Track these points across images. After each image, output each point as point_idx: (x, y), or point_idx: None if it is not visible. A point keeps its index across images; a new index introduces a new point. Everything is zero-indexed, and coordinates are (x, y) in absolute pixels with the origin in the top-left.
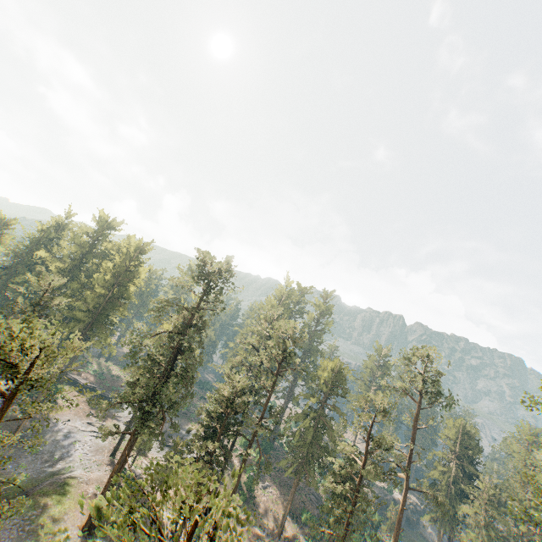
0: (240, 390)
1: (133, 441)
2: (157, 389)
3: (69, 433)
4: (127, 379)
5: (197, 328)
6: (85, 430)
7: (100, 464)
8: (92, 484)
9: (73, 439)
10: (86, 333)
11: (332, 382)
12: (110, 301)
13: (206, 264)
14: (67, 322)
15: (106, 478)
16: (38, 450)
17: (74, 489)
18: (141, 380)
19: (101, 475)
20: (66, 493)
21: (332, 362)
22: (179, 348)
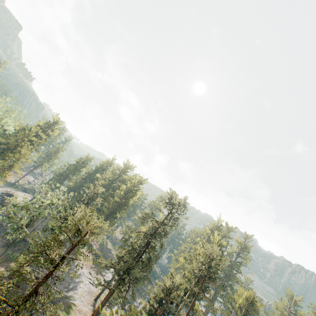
0: (177, 287)
1: (110, 295)
2: (130, 266)
3: (79, 274)
4: (116, 253)
5: (160, 234)
6: (87, 276)
7: (88, 302)
8: (81, 314)
9: (80, 279)
10: (104, 219)
11: (245, 309)
12: (119, 206)
13: (172, 198)
14: (97, 211)
15: (89, 313)
16: (64, 278)
17: (73, 312)
18: (124, 257)
19: (87, 310)
20: (69, 312)
21: (247, 292)
22: (147, 244)
